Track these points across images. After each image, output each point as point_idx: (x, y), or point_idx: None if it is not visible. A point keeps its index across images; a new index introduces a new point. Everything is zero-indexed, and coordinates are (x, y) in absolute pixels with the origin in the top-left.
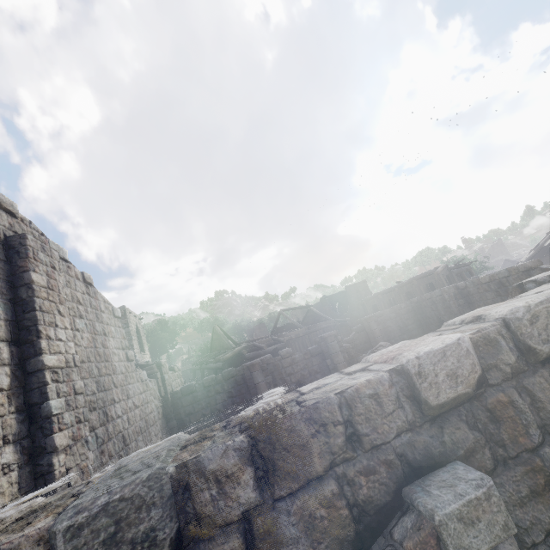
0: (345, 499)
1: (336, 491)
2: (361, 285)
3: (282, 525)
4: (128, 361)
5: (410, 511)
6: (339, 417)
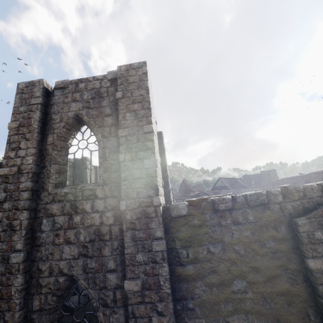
0: (302, 205)
1: (300, 203)
2: (272, 172)
3: (287, 206)
4: None
5: (318, 209)
6: (302, 190)
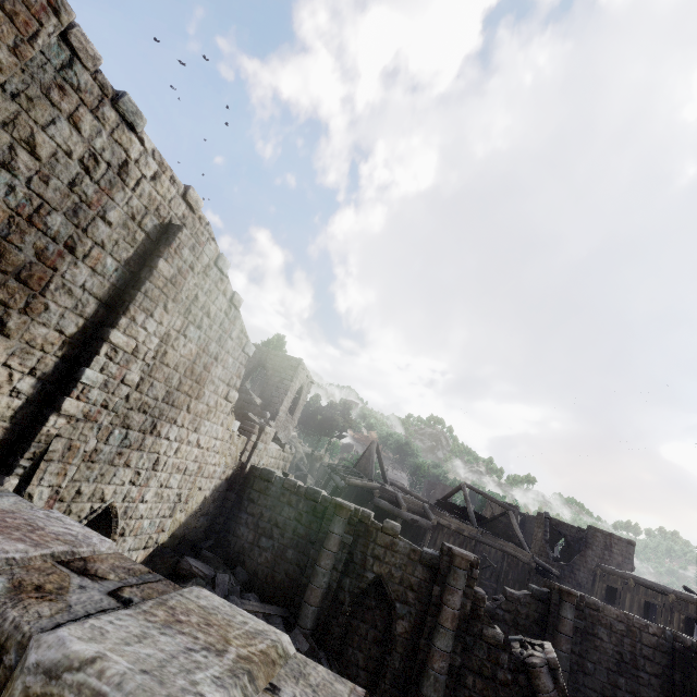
0: None
1: None
2: (620, 544)
3: None
4: (225, 399)
5: None
6: None
